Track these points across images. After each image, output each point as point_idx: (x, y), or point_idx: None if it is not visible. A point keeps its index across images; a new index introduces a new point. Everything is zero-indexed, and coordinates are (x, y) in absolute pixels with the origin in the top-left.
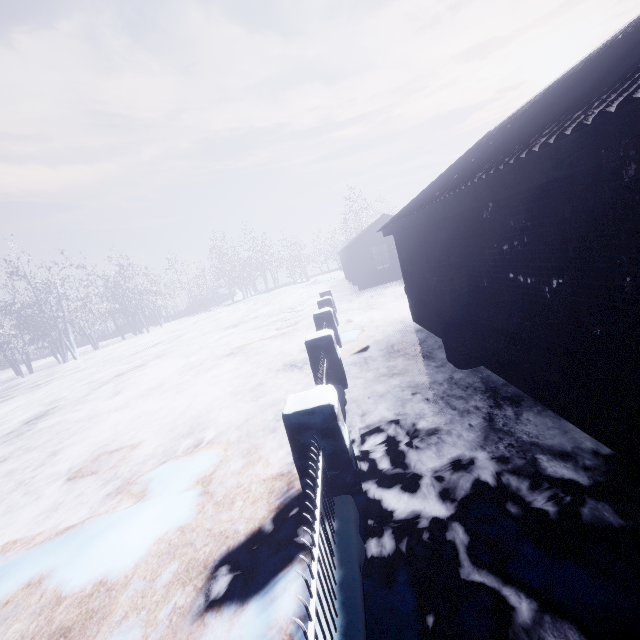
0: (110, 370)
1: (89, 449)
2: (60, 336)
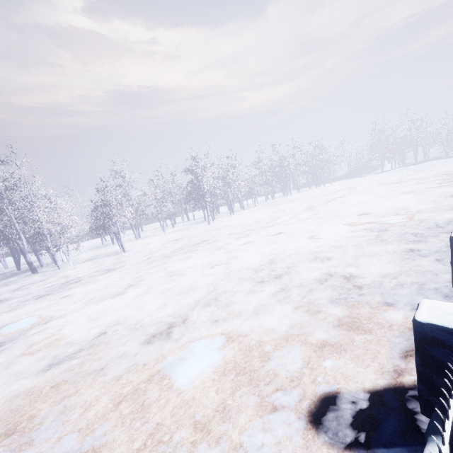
0: (323, 198)
1: (353, 212)
2: (286, 183)
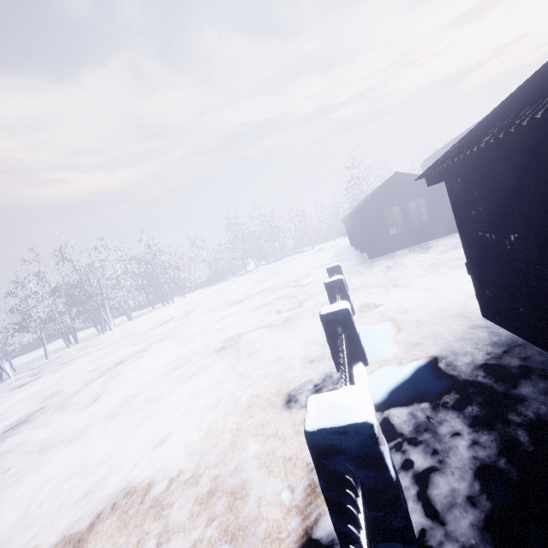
0: (119, 352)
1: None
2: (99, 310)
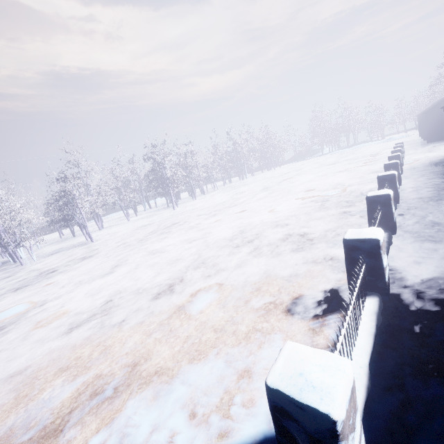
0: (276, 180)
1: (301, 190)
2: (241, 167)
